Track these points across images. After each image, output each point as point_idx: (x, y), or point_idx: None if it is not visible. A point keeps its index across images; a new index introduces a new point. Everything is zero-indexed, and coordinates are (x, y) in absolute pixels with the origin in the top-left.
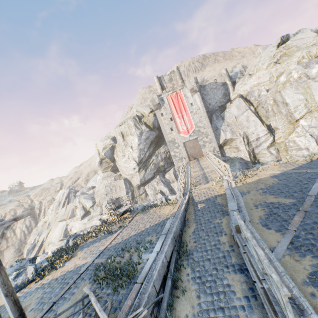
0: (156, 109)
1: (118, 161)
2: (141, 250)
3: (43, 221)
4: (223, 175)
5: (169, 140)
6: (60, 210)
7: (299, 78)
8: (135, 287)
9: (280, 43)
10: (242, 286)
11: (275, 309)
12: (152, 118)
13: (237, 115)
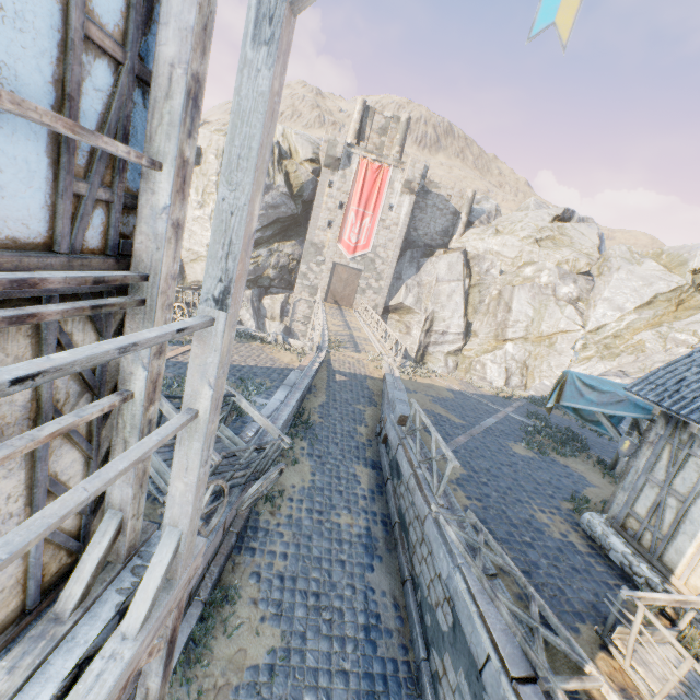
0: (328, 166)
1: None
2: (249, 390)
3: None
4: (385, 354)
5: (314, 241)
6: None
7: (545, 286)
8: (253, 425)
9: (559, 218)
10: (371, 480)
11: (423, 488)
12: (307, 174)
13: (441, 278)
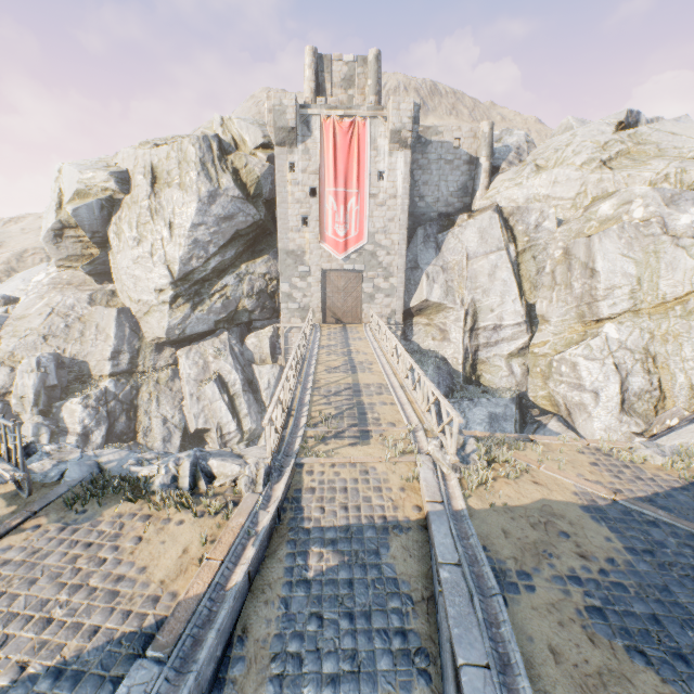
0: (281, 143)
1: (115, 249)
2: None
3: None
4: (420, 426)
5: (289, 248)
6: None
7: (645, 223)
8: None
9: (622, 125)
10: None
11: None
12: (261, 164)
13: (473, 253)
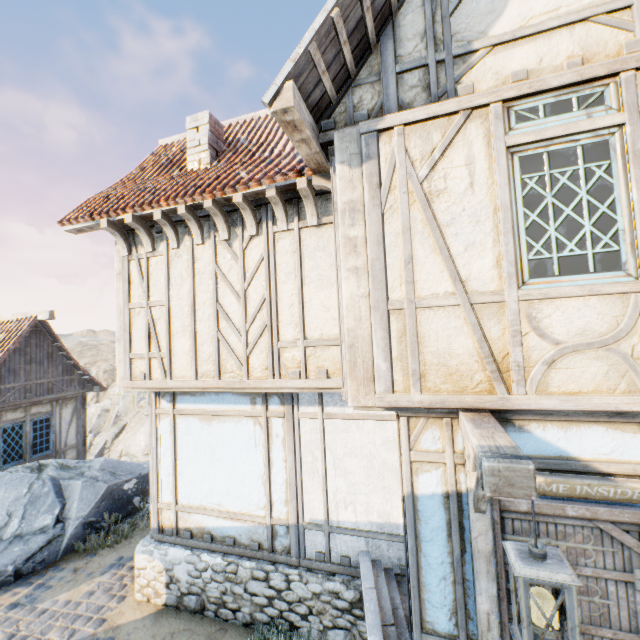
0: None
1: None
2: None
3: (101, 408)
4: None
5: None
6: None
7: None
8: None
9: None
10: None
11: None
12: None
13: None
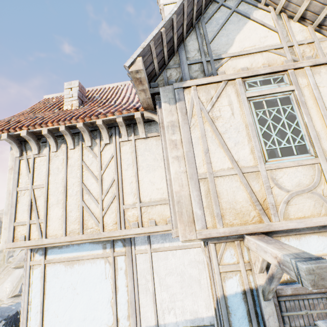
0: None
1: None
2: None
3: None
4: None
5: None
6: (19, 252)
7: None
8: None
9: None
10: None
11: None
12: None
13: None
